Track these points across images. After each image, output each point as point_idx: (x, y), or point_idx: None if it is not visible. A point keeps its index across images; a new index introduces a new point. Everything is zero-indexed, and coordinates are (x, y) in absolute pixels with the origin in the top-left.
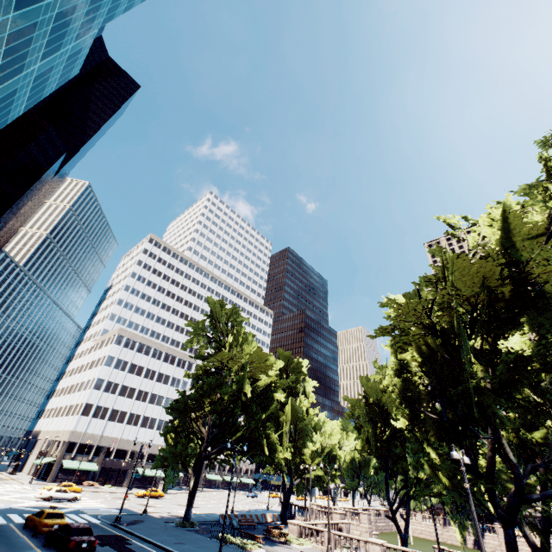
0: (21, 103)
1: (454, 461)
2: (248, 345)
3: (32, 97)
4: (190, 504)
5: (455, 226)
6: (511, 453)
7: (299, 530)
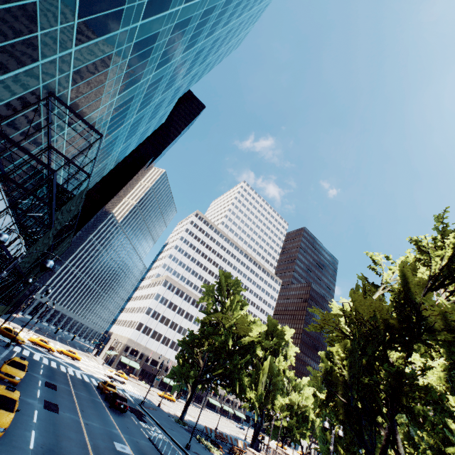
0: (132, 146)
1: (324, 427)
2: (237, 311)
3: (138, 142)
4: (185, 409)
5: (377, 263)
6: (401, 448)
7: None
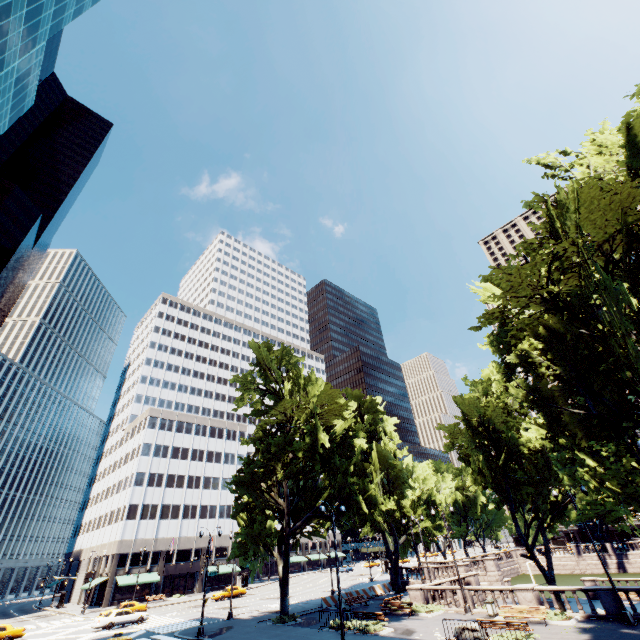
0: None
1: None
2: (314, 385)
3: None
4: (284, 593)
5: (555, 166)
6: None
7: (423, 595)
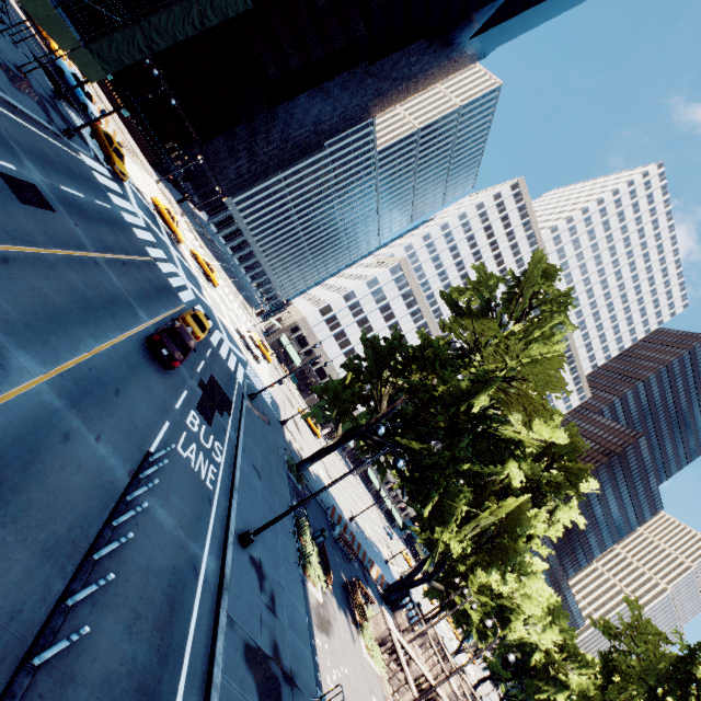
0: None
1: None
2: (545, 344)
3: None
4: (312, 458)
5: None
6: None
7: (385, 635)
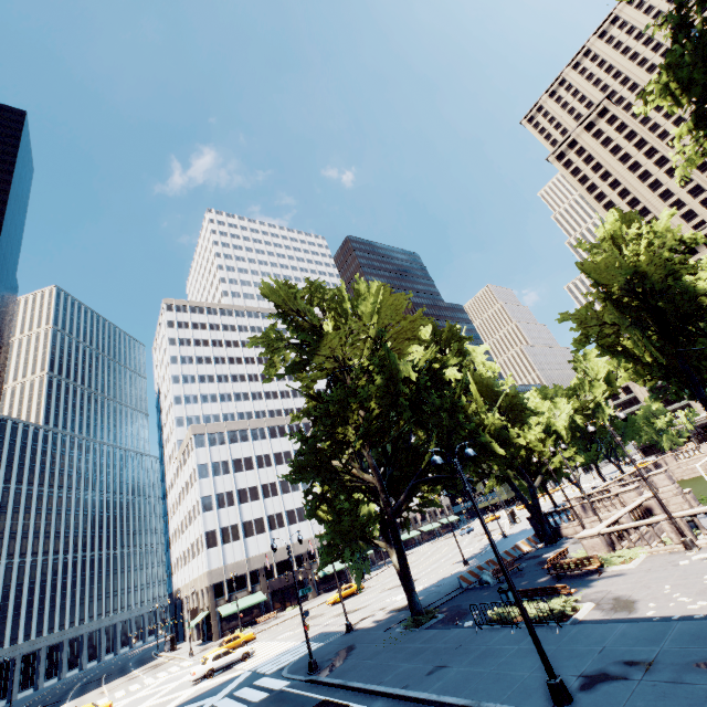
0: None
1: None
2: (364, 298)
3: None
4: (409, 589)
5: None
6: None
7: (604, 540)
